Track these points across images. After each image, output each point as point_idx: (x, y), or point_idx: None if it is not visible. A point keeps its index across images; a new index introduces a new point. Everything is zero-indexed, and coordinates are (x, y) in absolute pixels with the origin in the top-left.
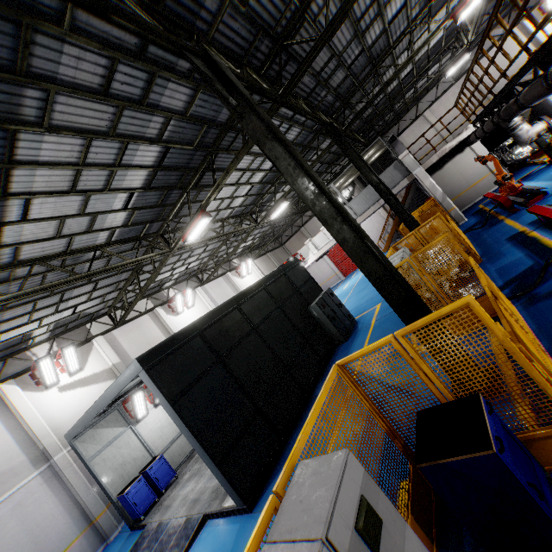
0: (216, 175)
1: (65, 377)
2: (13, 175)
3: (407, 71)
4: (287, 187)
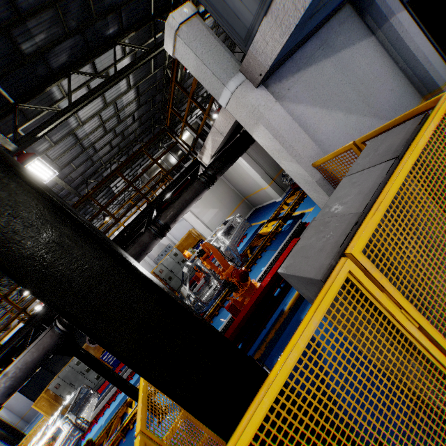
0: None
1: None
2: None
3: (130, 93)
4: (121, 181)
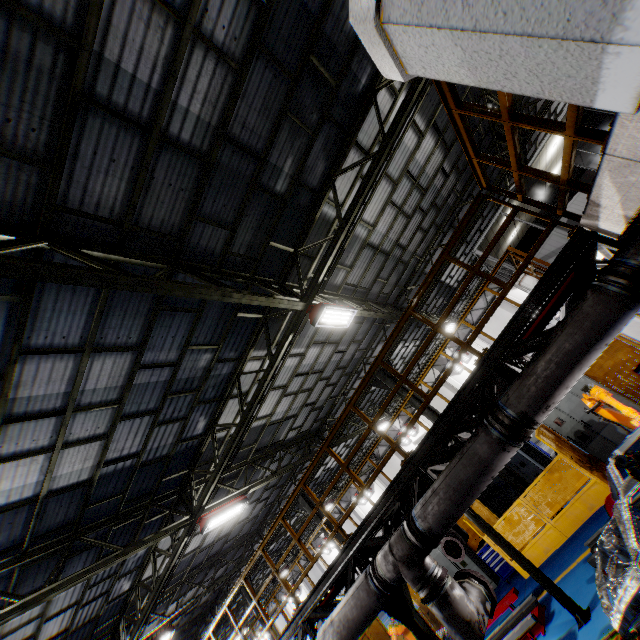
0: (366, 397)
1: (413, 437)
2: (314, 478)
3: (426, 142)
4: (456, 267)
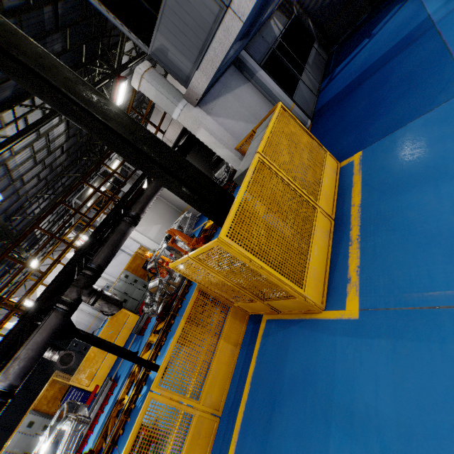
0: None
1: None
2: None
3: (61, 126)
4: (44, 221)
